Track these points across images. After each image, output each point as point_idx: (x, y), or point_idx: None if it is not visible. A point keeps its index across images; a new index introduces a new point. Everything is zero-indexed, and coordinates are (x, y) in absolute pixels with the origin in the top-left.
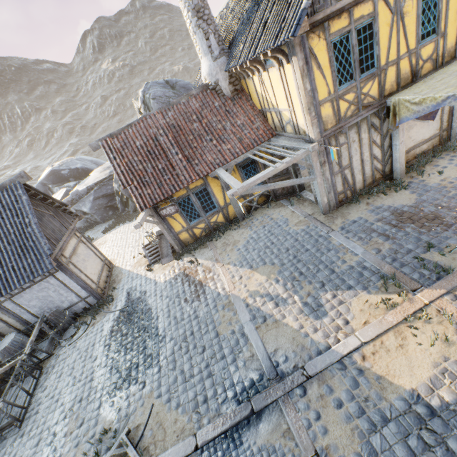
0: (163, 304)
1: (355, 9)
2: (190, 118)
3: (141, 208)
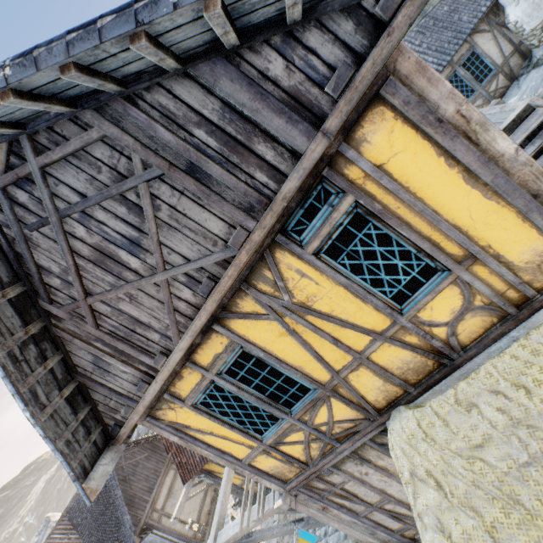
0: None
1: (196, 356)
2: None
3: (182, 482)
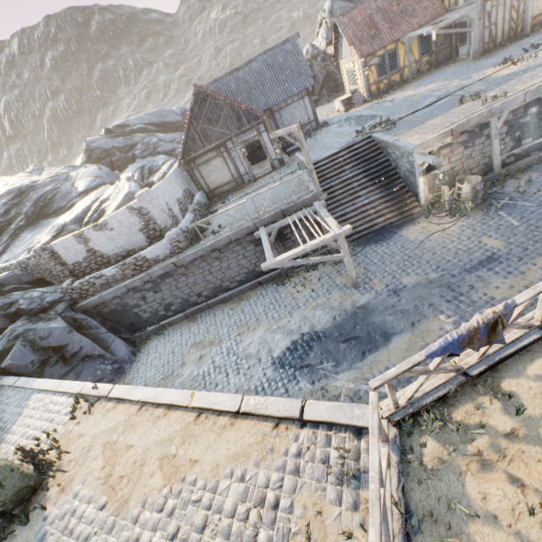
0: (368, 111)
1: None
2: (392, 4)
3: (359, 58)
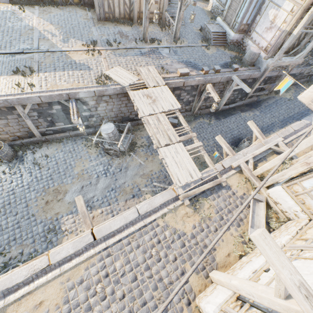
0: None
1: None
2: None
3: None
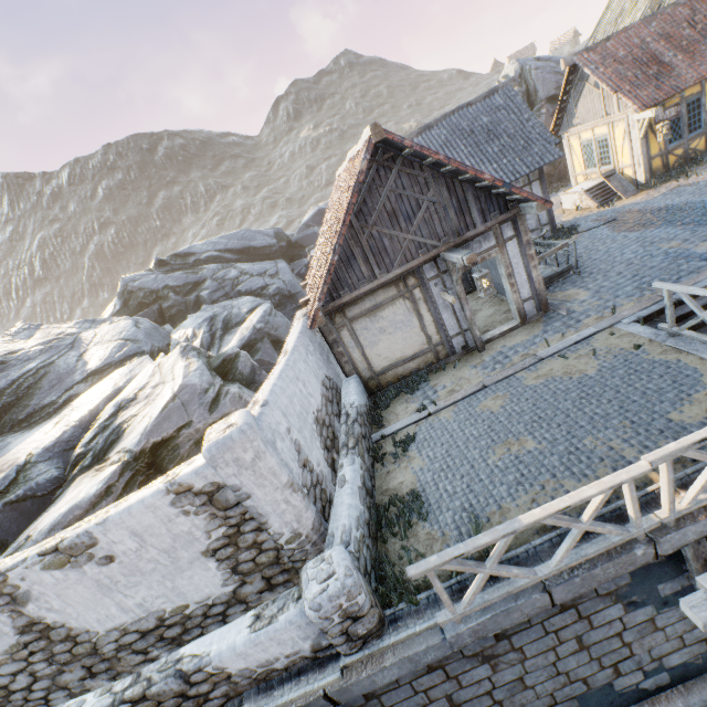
0: (683, 198)
1: None
2: (678, 27)
3: (639, 109)
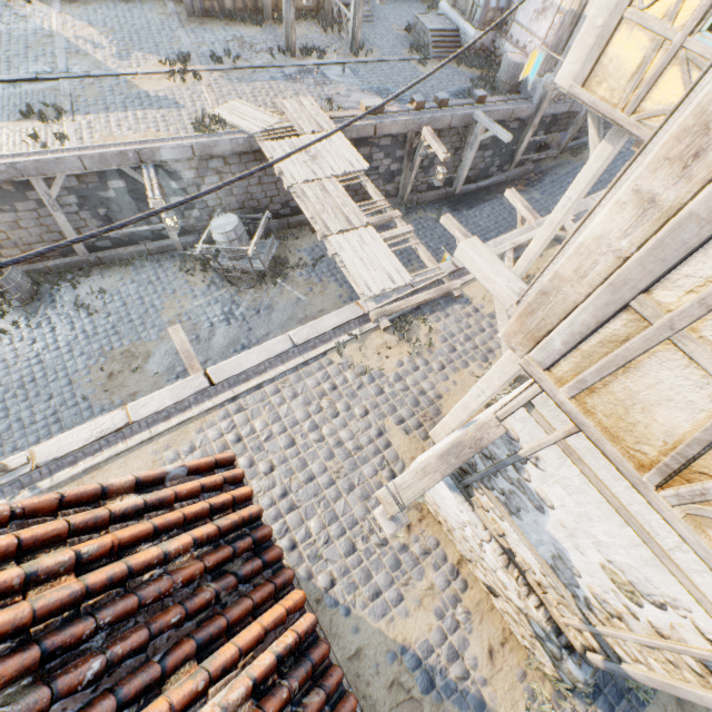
0: None
1: None
2: None
3: None
